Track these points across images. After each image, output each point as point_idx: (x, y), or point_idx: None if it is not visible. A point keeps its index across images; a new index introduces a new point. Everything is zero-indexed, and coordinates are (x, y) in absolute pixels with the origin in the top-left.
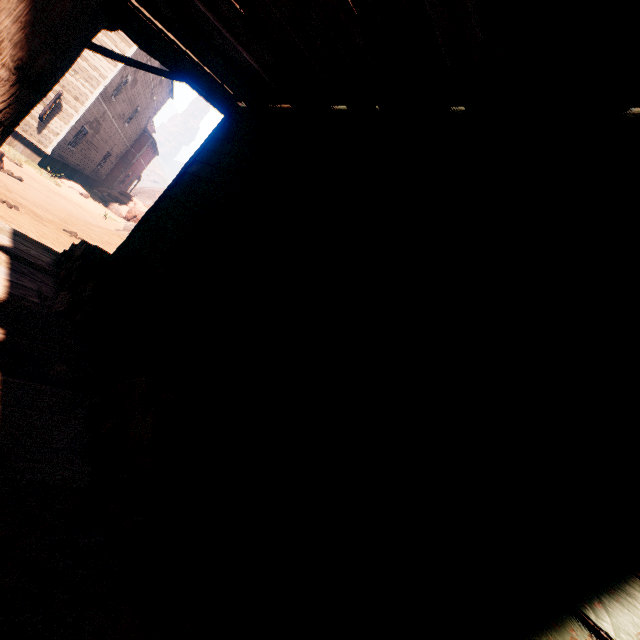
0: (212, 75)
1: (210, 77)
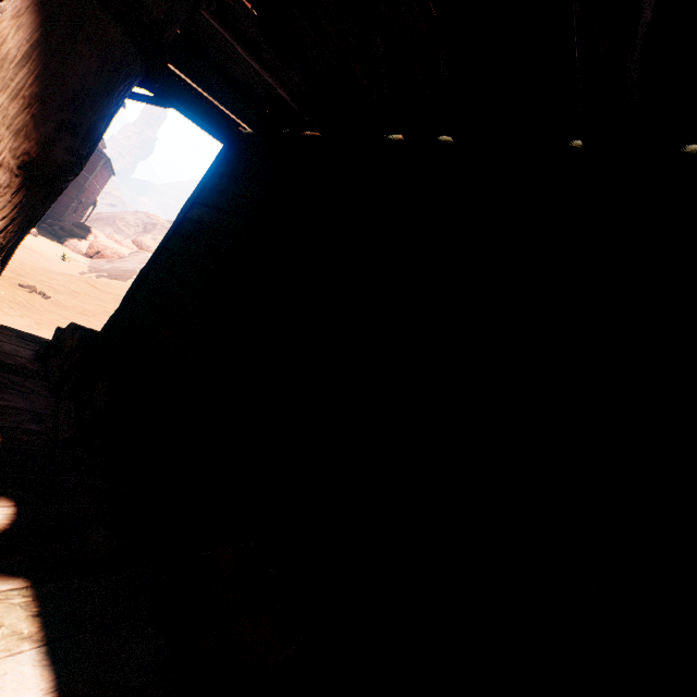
0: (208, 98)
1: (204, 100)
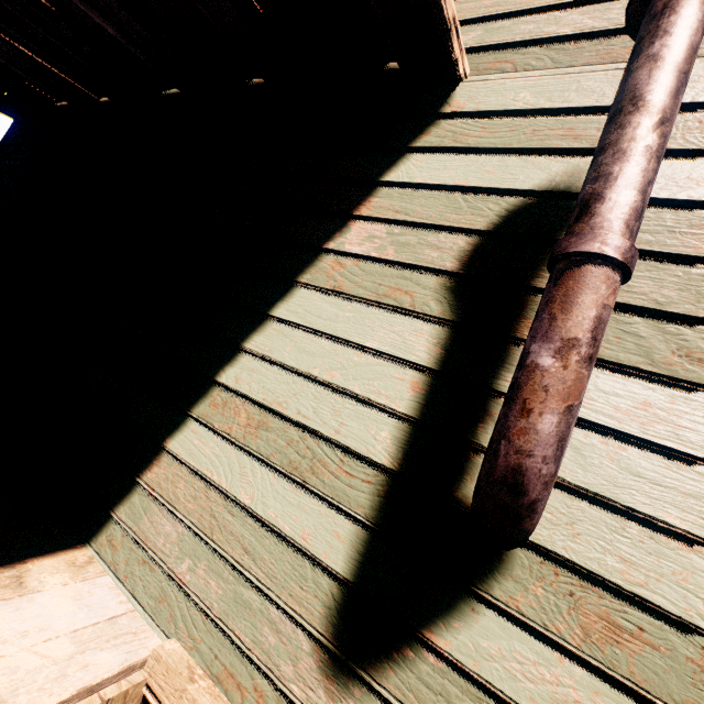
0: None
1: None
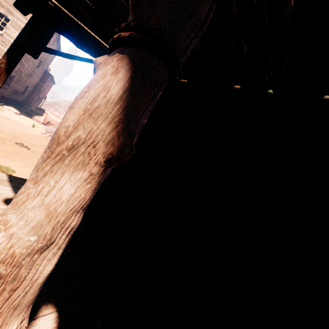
0: None
1: None
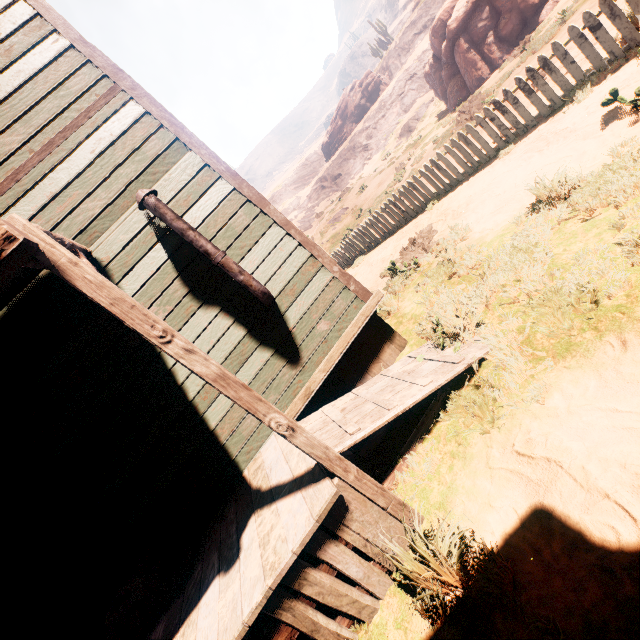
0: None
1: None
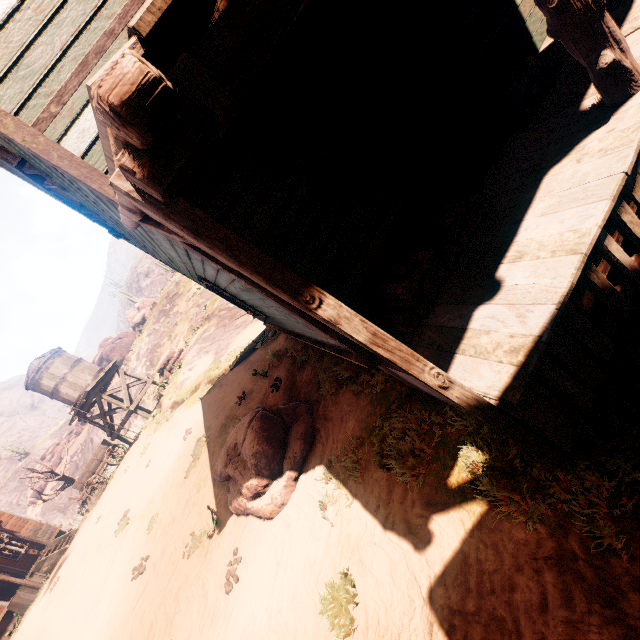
0: None
1: None
